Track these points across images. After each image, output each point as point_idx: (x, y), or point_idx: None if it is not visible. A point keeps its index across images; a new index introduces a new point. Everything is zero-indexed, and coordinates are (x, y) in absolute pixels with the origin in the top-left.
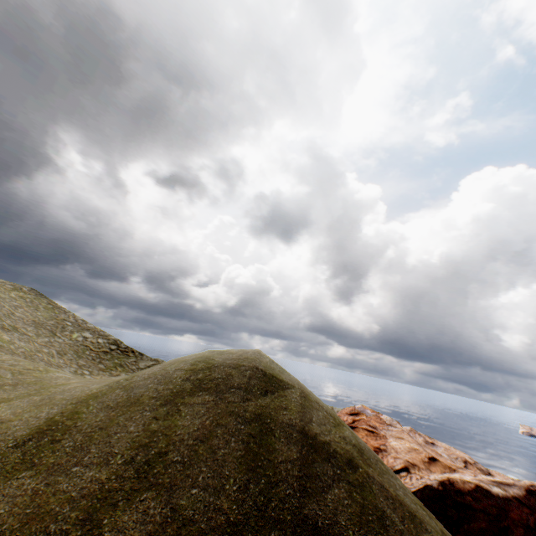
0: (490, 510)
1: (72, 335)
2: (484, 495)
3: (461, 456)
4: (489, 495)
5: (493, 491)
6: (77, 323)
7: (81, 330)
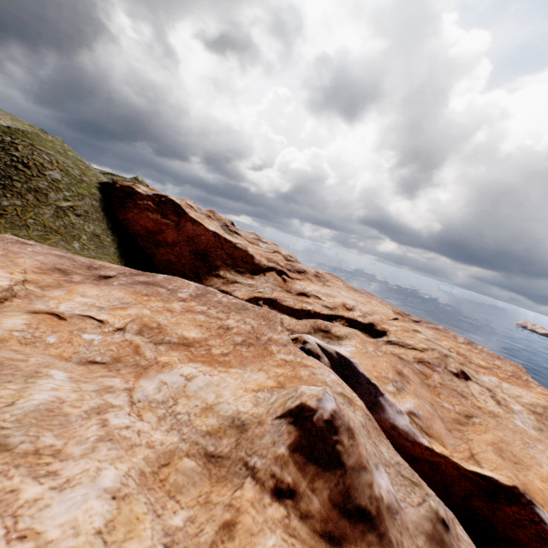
0: (126, 191)
1: None
2: (130, 188)
3: (277, 250)
4: (133, 189)
5: (137, 190)
6: None
7: None
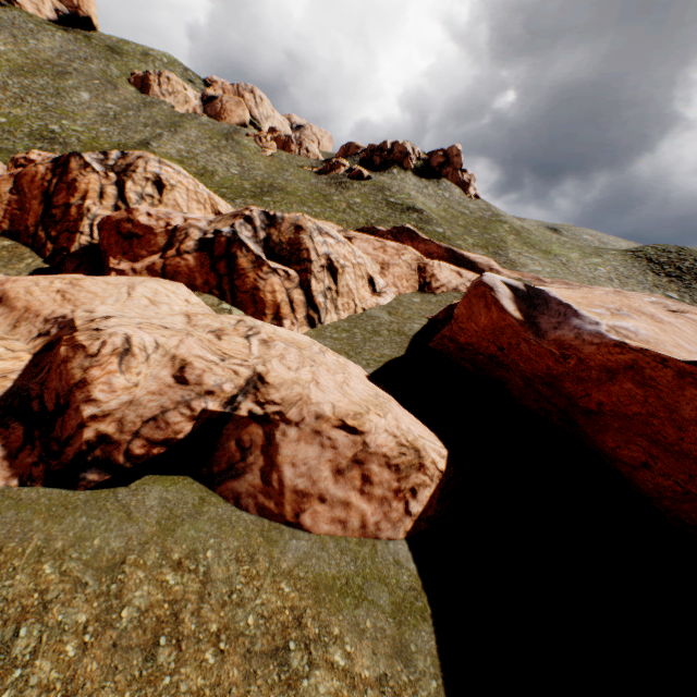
0: None
1: None
2: None
3: None
4: None
5: None
6: None
7: None
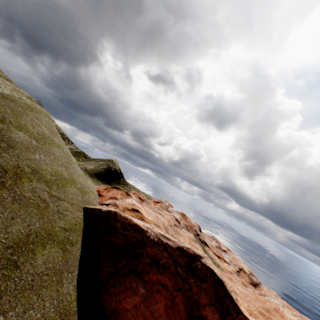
0: (130, 237)
1: None
2: (135, 230)
3: (240, 266)
4: (140, 233)
5: (148, 233)
6: None
7: None
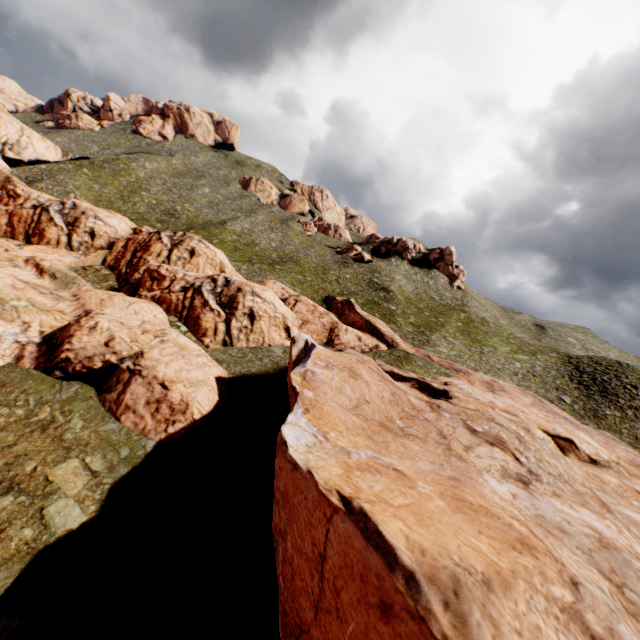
0: None
1: None
2: None
3: None
4: None
5: None
6: None
7: None
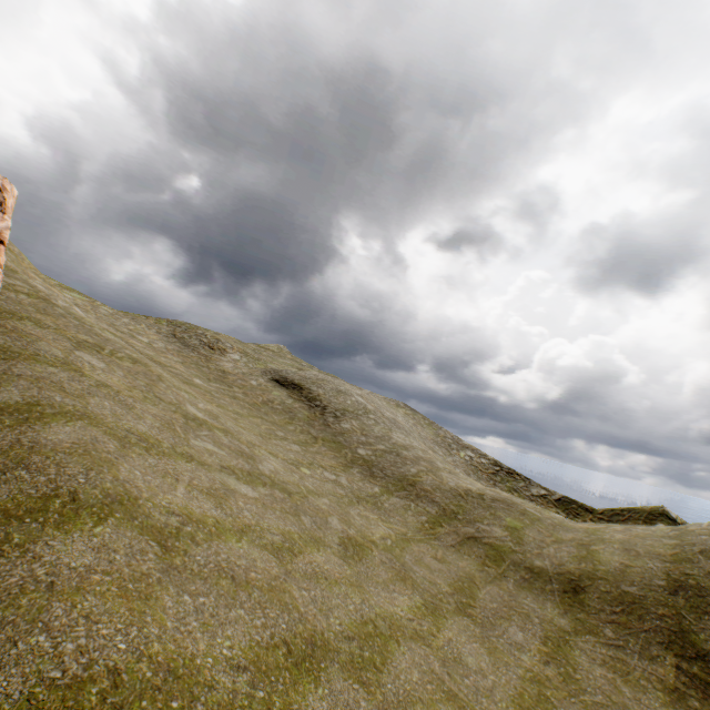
0: None
1: (459, 454)
2: None
3: None
4: None
5: None
6: (454, 440)
7: (462, 448)
